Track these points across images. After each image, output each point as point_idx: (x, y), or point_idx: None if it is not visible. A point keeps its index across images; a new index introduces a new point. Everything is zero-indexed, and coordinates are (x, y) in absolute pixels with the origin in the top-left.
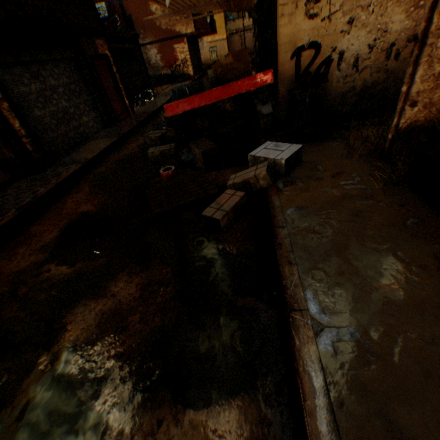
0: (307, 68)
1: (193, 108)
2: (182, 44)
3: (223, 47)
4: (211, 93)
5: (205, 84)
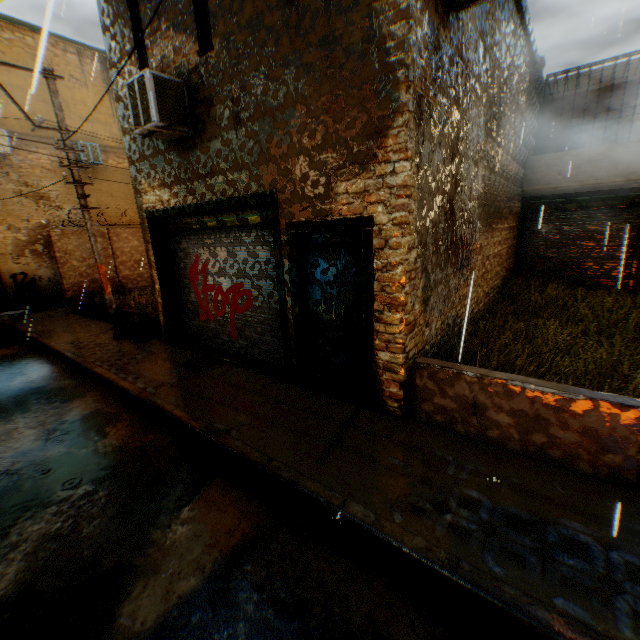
0: (24, 282)
1: None
2: None
3: None
4: None
5: None
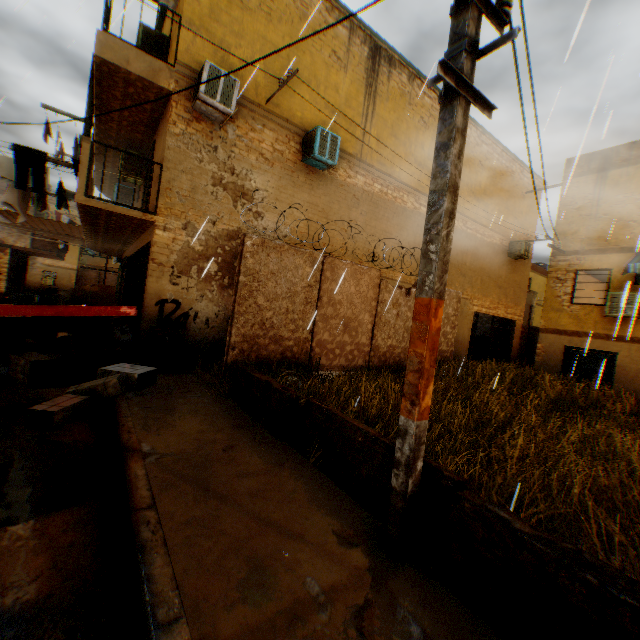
0: (170, 315)
1: (41, 315)
2: (3, 252)
3: (71, 276)
4: (69, 308)
5: (64, 300)
